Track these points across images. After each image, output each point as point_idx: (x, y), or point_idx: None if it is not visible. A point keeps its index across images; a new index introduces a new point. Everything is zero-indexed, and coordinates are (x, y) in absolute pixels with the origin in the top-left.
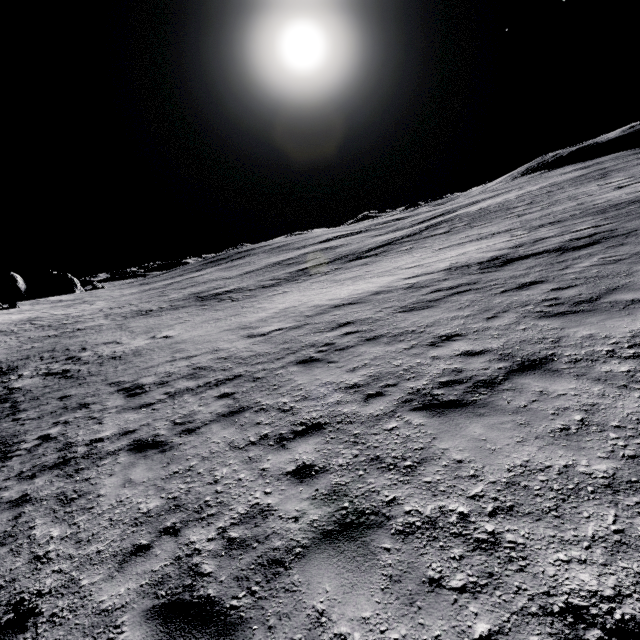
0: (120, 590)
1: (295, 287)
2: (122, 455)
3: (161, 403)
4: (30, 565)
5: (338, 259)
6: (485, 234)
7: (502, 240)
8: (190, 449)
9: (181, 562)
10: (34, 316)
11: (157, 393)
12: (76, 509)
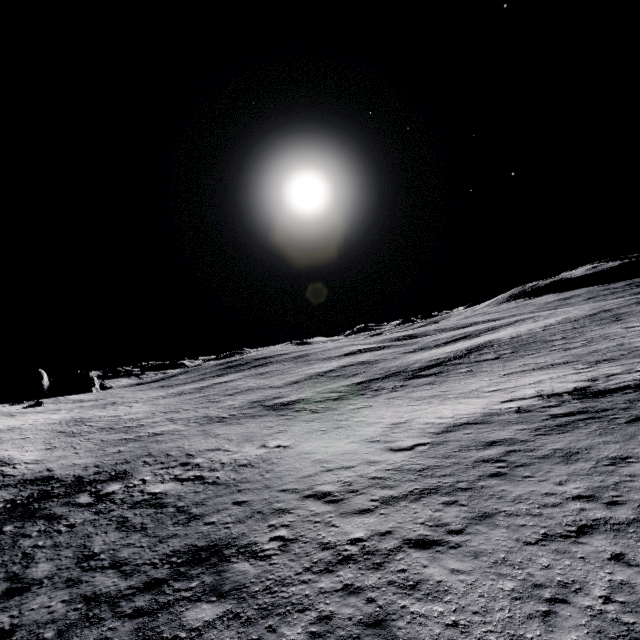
0: (571, 637)
1: (373, 402)
2: (411, 551)
3: (382, 509)
4: (452, 630)
5: (391, 375)
6: (543, 364)
7: (569, 372)
8: (481, 545)
9: (599, 618)
10: (77, 416)
11: (362, 500)
12: (431, 591)
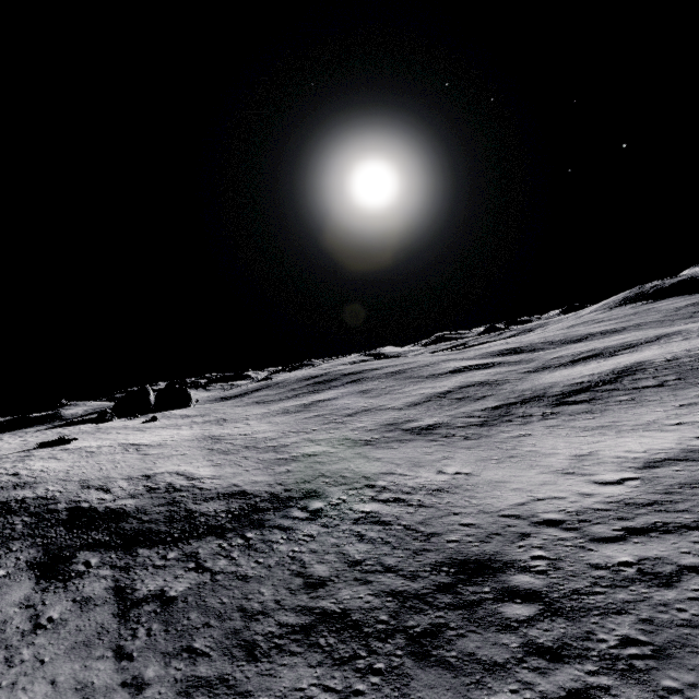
0: None
1: (530, 430)
2: (694, 575)
3: (633, 538)
4: None
5: (531, 400)
6: None
7: None
8: None
9: None
10: (206, 433)
11: (603, 529)
12: None
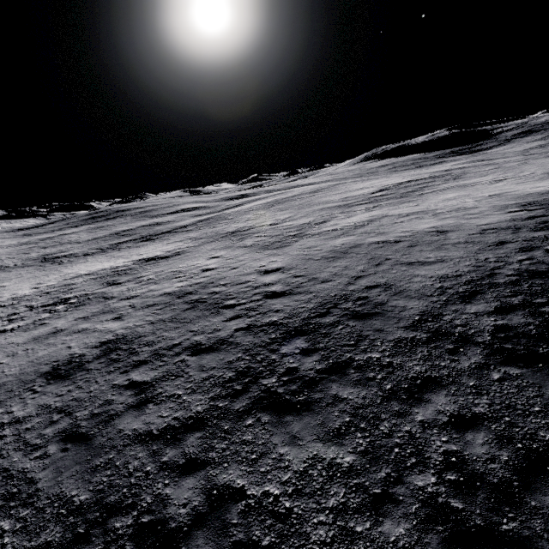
0: None
1: (95, 258)
2: None
3: None
4: None
5: (142, 238)
6: (188, 238)
7: (179, 245)
8: None
9: None
10: None
11: None
12: None
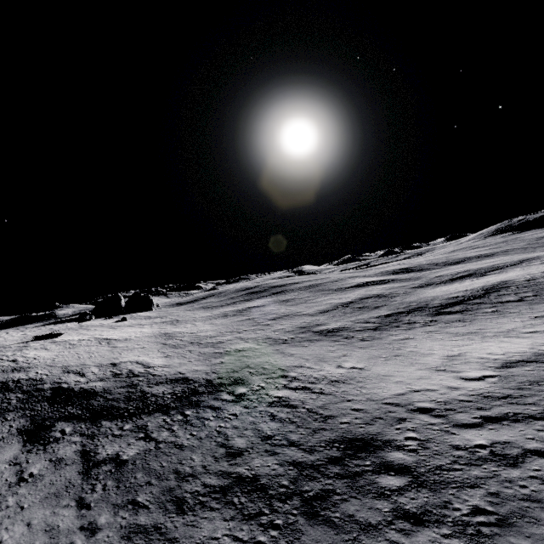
0: None
1: (413, 334)
2: (535, 457)
3: (489, 425)
4: None
5: (415, 310)
6: None
7: None
8: None
9: None
10: (162, 331)
11: (465, 417)
12: None
